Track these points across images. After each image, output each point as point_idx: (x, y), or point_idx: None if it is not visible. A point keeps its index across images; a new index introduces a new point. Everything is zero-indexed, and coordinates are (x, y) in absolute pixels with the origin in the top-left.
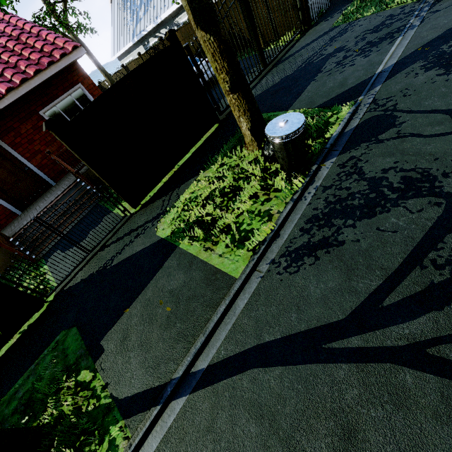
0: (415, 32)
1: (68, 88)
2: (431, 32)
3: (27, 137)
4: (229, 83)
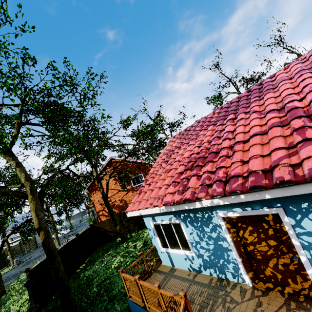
0: None
1: None
2: None
3: None
4: (11, 256)
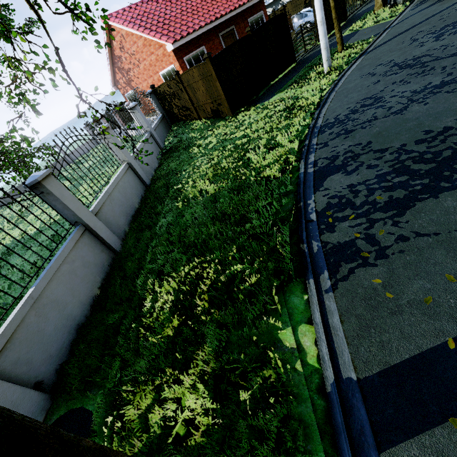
0: None
1: (258, 12)
2: None
3: (242, 30)
4: None
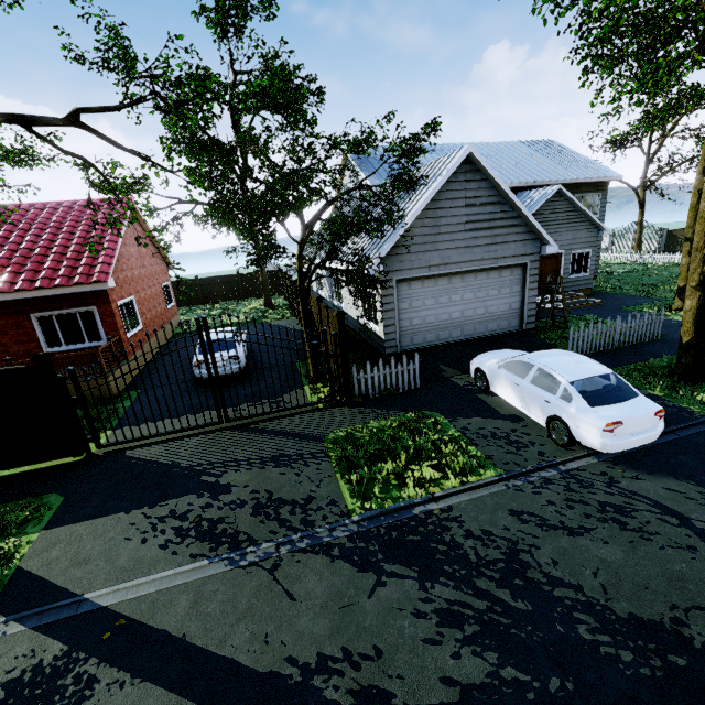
0: (208, 577)
1: (80, 306)
2: (182, 605)
3: (3, 328)
4: None
